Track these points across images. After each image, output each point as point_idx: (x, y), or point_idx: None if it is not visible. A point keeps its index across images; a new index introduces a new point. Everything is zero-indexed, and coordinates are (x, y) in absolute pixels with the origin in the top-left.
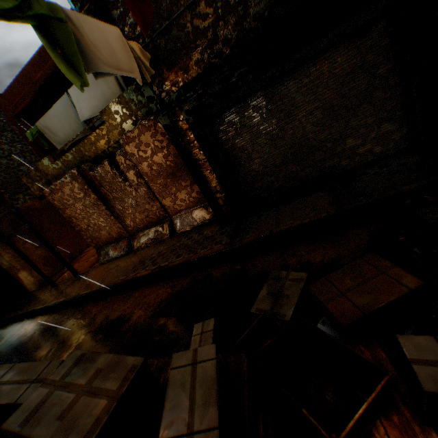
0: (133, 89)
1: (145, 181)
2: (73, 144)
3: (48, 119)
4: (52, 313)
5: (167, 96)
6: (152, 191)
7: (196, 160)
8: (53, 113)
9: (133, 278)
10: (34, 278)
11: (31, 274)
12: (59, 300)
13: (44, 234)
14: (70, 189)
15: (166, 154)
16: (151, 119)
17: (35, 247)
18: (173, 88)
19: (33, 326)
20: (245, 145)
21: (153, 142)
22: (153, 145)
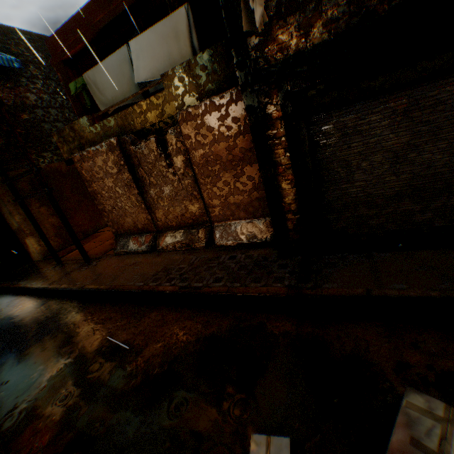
0: (210, 53)
1: (194, 172)
2: (118, 109)
3: (97, 72)
4: (49, 298)
5: (265, 66)
6: (198, 187)
7: (276, 163)
8: (104, 66)
9: (152, 291)
10: (41, 248)
11: (38, 241)
12: (61, 285)
13: (63, 201)
14: (102, 160)
15: (231, 146)
16: (225, 96)
17: (50, 213)
18: (278, 56)
19: (24, 308)
20: (349, 159)
21: (219, 126)
22: (218, 130)
